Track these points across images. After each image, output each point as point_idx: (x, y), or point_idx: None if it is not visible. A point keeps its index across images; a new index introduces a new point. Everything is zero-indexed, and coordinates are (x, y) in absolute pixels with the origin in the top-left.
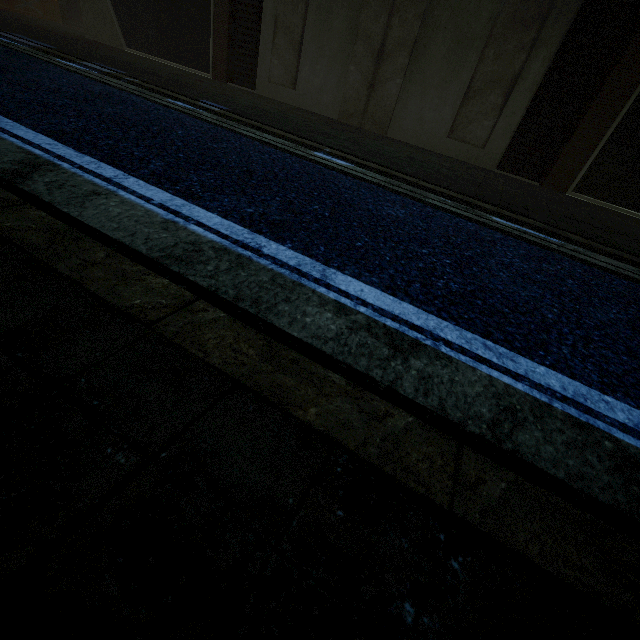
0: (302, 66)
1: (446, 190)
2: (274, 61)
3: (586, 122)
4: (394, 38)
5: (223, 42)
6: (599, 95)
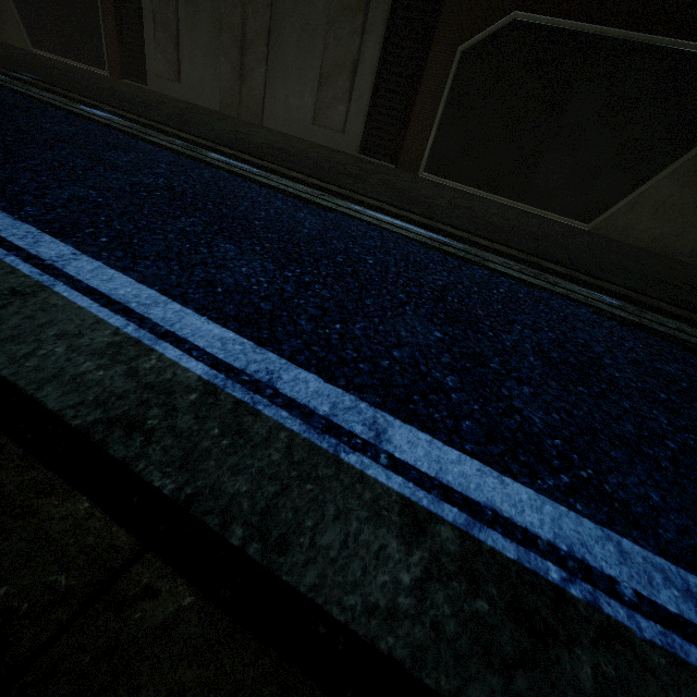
0: (183, 59)
1: (203, 140)
2: (158, 55)
3: (420, 102)
4: (251, 28)
5: (114, 39)
6: (424, 76)
